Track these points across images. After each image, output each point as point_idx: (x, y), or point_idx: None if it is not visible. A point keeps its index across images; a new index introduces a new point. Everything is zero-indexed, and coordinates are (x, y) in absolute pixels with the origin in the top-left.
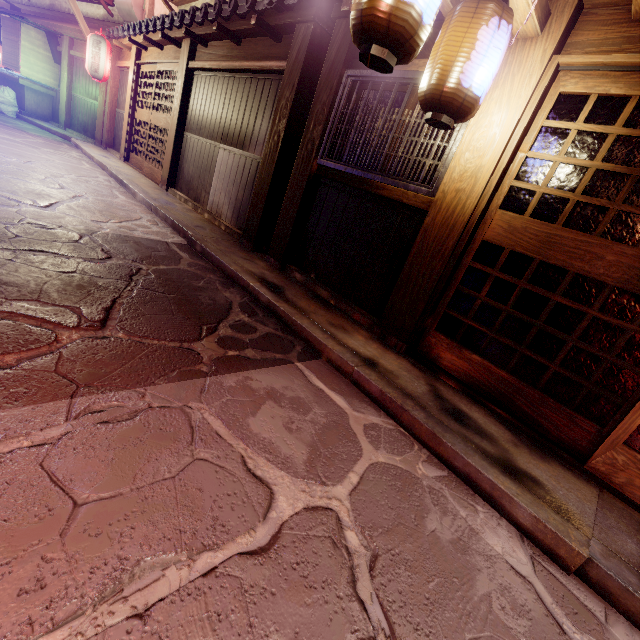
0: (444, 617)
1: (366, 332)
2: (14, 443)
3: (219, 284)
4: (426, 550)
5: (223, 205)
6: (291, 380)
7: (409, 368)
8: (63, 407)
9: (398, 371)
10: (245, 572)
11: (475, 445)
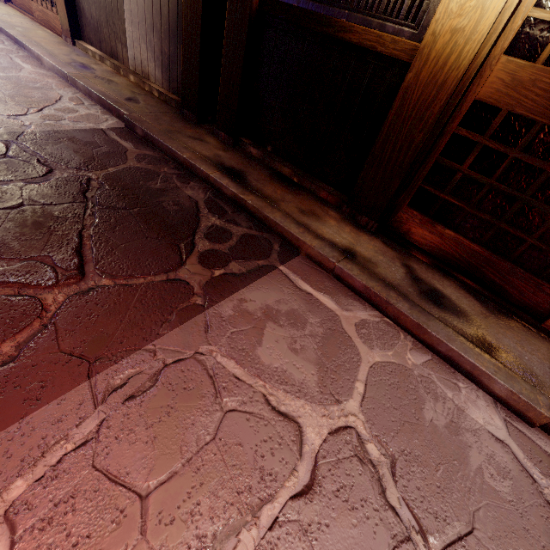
0: (453, 499)
1: (335, 213)
2: (58, 450)
3: (177, 179)
4: (429, 442)
5: (148, 62)
6: (281, 290)
7: (383, 250)
8: (85, 392)
9: (375, 257)
10: (300, 514)
11: (455, 328)
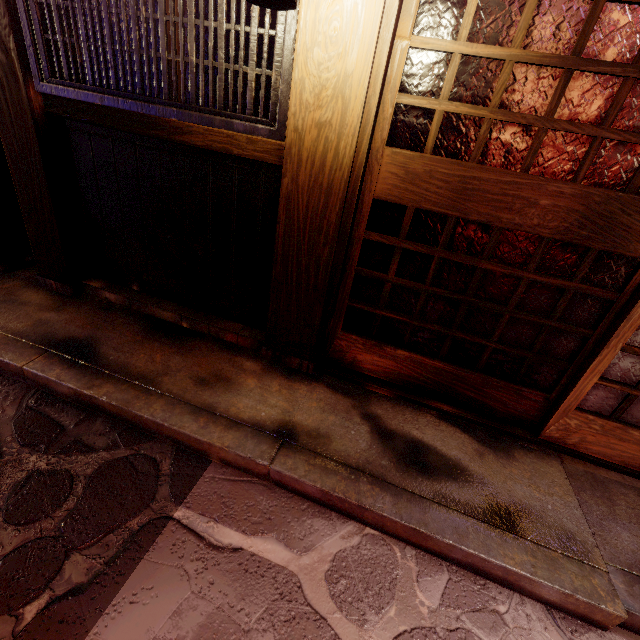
0: None
1: (254, 361)
2: None
3: None
4: None
5: None
6: (181, 576)
7: (332, 401)
8: None
9: (323, 422)
10: None
11: (459, 506)
